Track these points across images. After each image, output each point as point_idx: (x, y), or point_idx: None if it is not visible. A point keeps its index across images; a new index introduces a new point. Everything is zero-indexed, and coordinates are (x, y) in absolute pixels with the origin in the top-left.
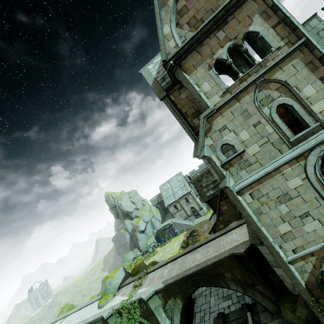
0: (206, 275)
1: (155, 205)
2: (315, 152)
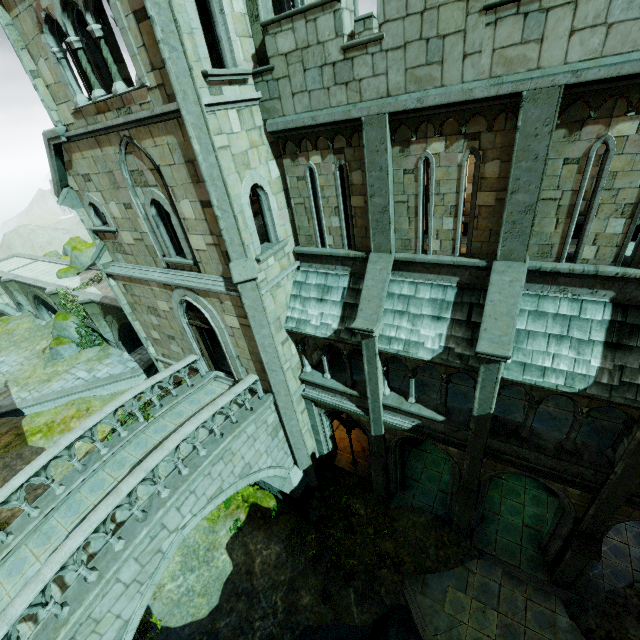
0: None
1: None
2: (179, 292)
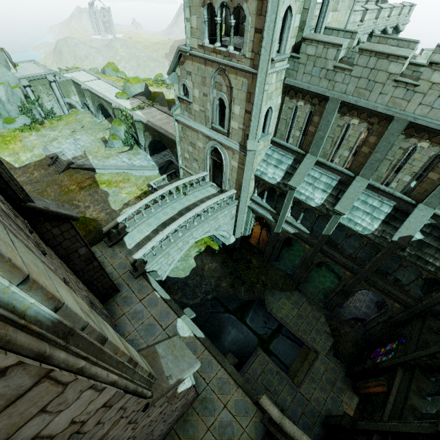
0: (167, 140)
1: None
2: (214, 142)
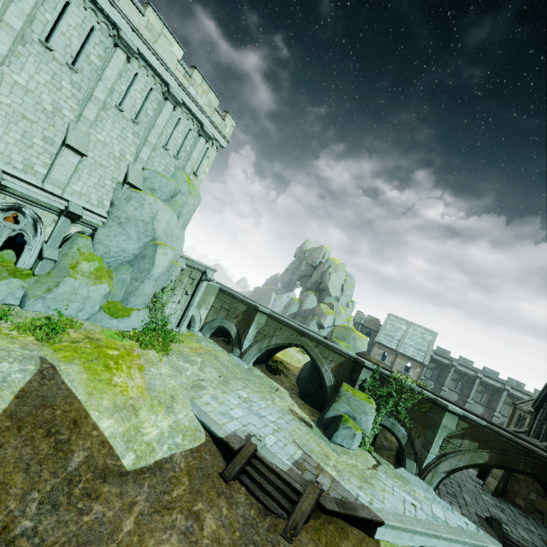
0: None
1: (355, 323)
2: None
